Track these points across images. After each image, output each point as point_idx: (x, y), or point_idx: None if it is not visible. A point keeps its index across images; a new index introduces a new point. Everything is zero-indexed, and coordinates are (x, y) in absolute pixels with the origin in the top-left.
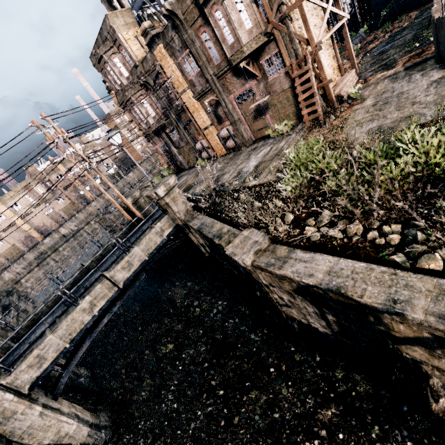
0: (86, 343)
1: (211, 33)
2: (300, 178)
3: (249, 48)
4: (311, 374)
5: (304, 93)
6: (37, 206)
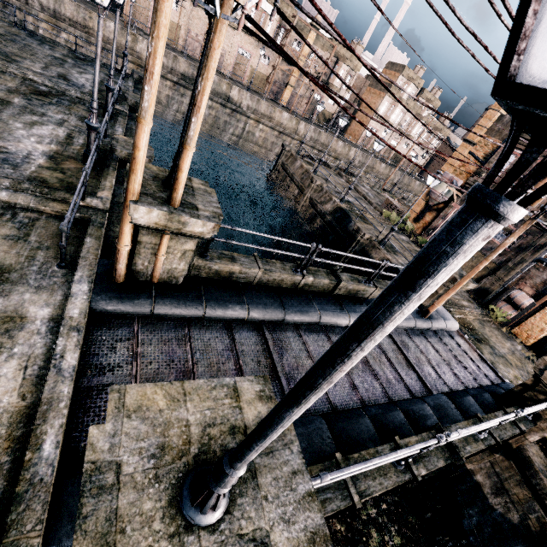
0: None
1: None
2: None
3: None
4: None
5: None
6: (245, 32)
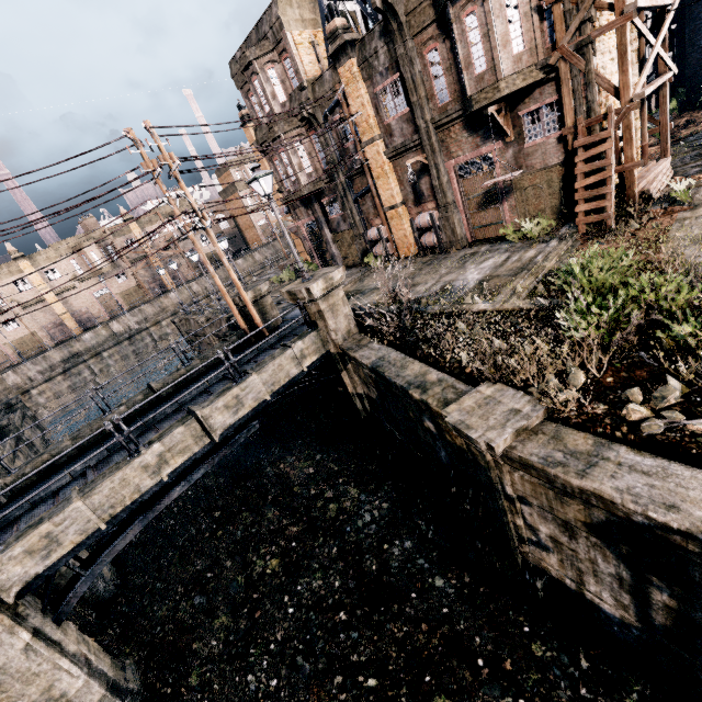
0: (135, 527)
1: (446, 52)
2: (610, 310)
3: (511, 85)
4: (571, 694)
5: (586, 177)
6: (85, 281)
